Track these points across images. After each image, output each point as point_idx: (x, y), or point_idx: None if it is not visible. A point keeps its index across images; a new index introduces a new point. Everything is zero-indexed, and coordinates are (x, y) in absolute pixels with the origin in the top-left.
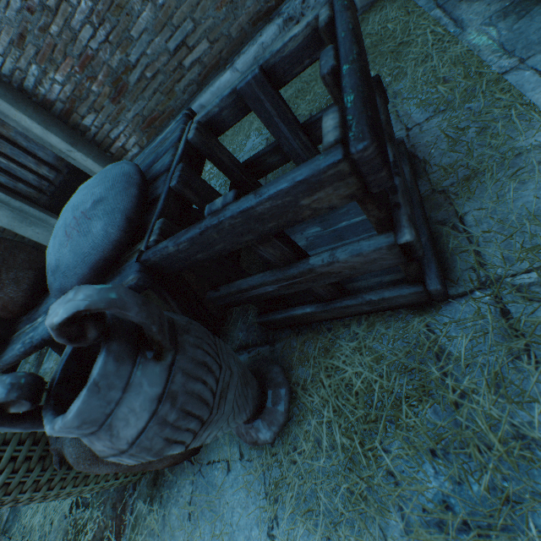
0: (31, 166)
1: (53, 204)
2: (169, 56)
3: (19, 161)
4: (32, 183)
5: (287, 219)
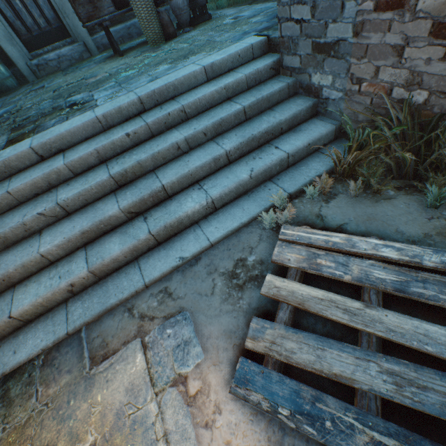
0: (35, 15)
1: (31, 42)
2: None
3: (30, 10)
4: (28, 24)
5: None
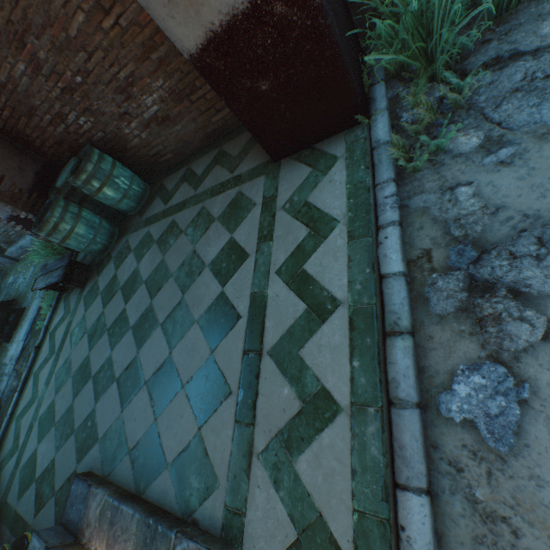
0: None
1: None
2: (3, 232)
3: None
4: None
5: None
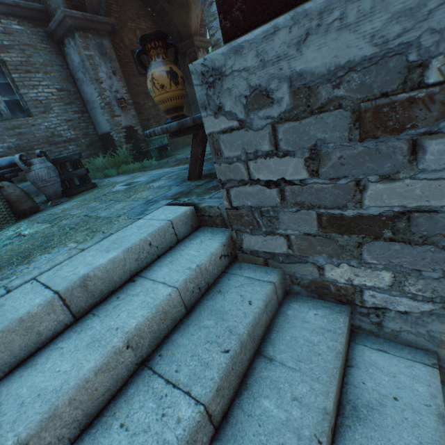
0: None
1: None
2: None
3: None
4: None
5: (71, 159)
